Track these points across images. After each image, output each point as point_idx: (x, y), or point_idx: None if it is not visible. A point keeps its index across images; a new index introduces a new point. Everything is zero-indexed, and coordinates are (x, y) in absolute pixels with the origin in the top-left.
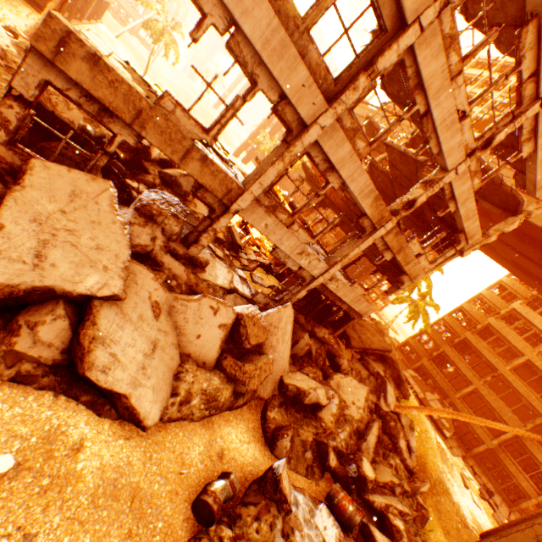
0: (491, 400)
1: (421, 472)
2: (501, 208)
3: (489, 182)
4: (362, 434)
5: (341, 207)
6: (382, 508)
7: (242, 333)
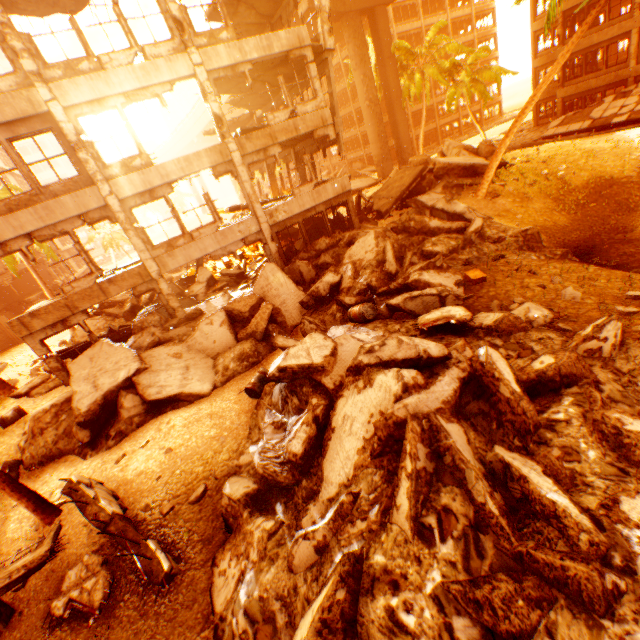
0: None
1: (606, 191)
2: None
3: None
4: (384, 261)
5: None
6: (402, 283)
7: (237, 314)
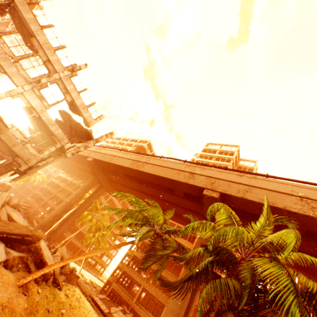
0: (152, 290)
1: None
2: (88, 140)
3: (79, 128)
4: None
5: (6, 150)
6: None
7: None
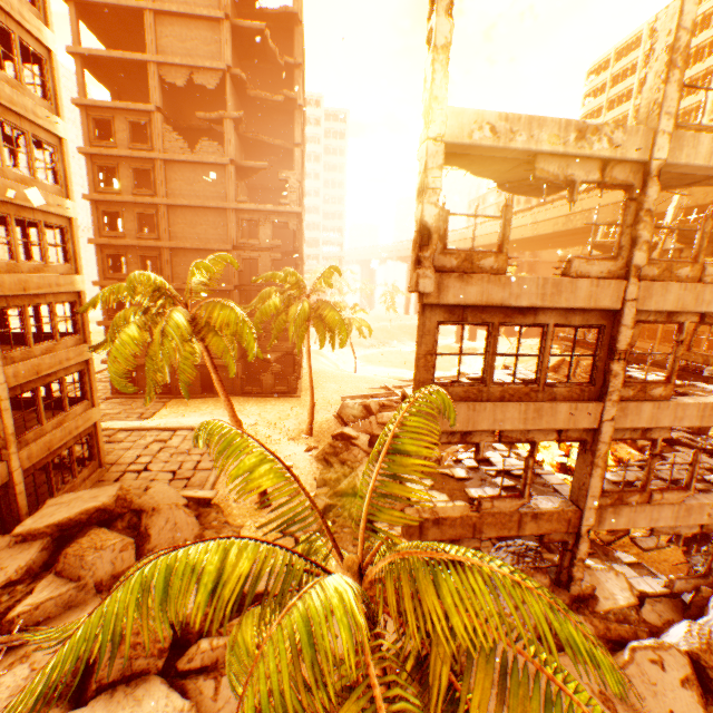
0: None
1: None
2: None
3: None
4: None
5: None
6: None
7: None
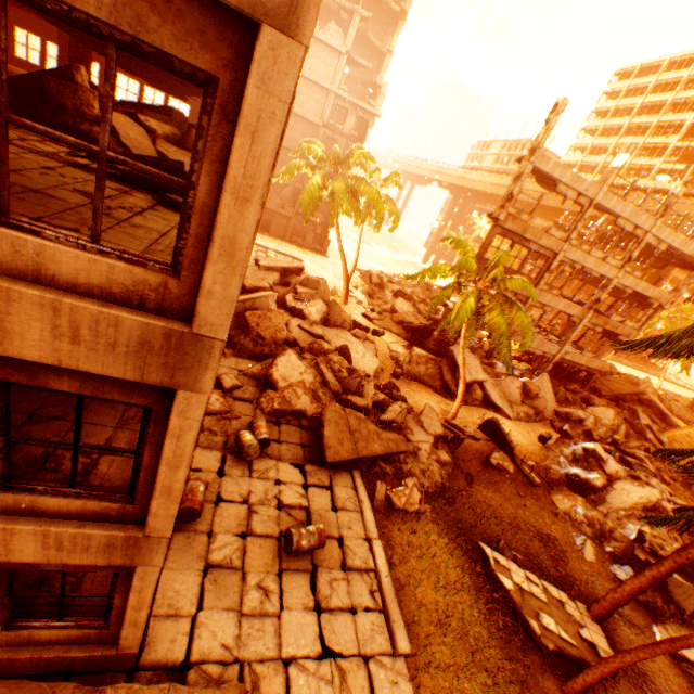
0: None
1: None
2: (684, 267)
3: (663, 254)
4: (614, 431)
5: None
6: (630, 453)
7: (527, 389)
